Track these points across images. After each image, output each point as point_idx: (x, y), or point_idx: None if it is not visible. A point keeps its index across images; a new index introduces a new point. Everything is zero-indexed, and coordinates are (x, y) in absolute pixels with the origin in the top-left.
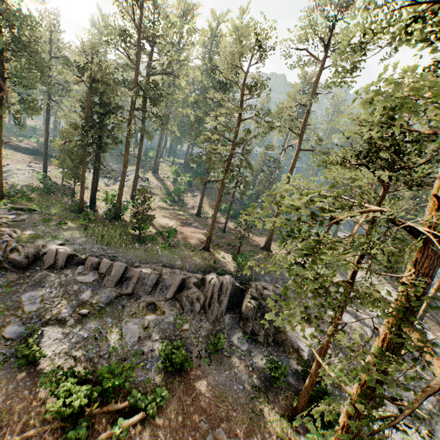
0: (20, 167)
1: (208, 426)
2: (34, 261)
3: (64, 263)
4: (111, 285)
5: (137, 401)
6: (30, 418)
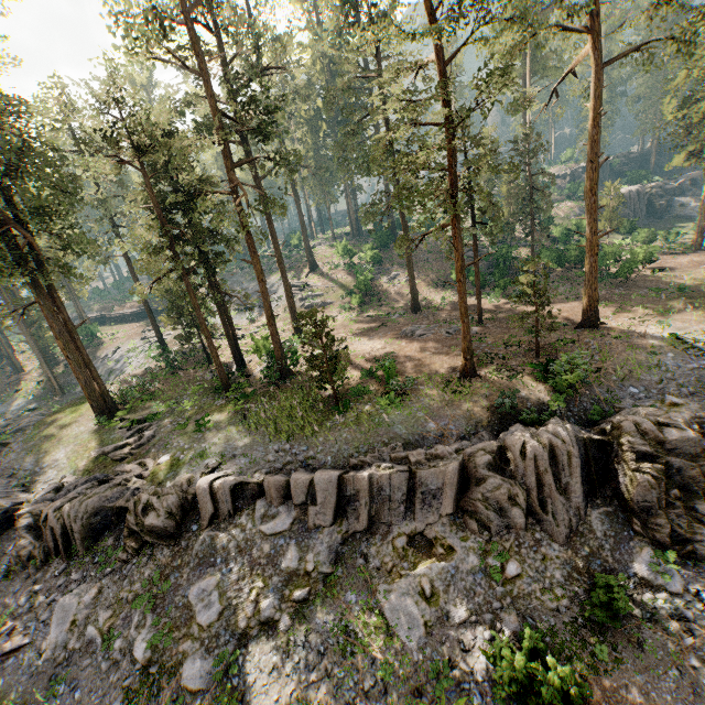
0: (132, 345)
1: None
2: (185, 516)
3: (232, 505)
4: (325, 523)
5: None
6: None
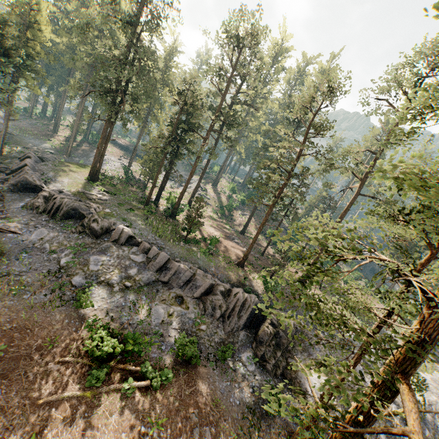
0: (113, 159)
1: (198, 421)
2: (105, 233)
3: (125, 241)
4: (153, 270)
5: (146, 371)
6: (71, 349)
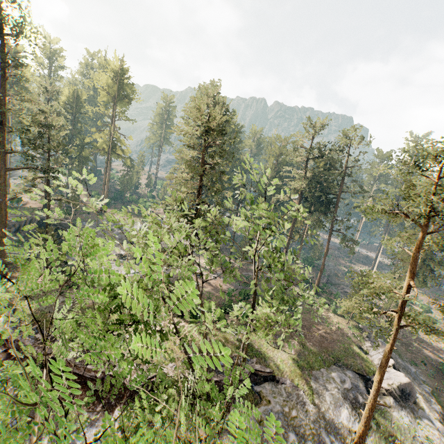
0: None
1: None
2: None
3: None
4: None
5: None
6: None
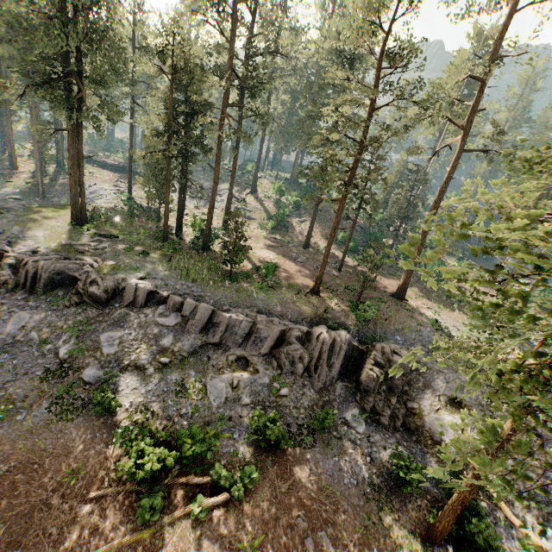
0: (106, 187)
1: (307, 526)
2: (114, 296)
3: (145, 301)
4: (195, 331)
5: (220, 478)
6: (105, 475)
